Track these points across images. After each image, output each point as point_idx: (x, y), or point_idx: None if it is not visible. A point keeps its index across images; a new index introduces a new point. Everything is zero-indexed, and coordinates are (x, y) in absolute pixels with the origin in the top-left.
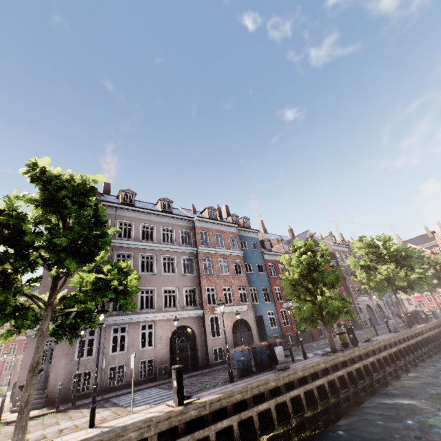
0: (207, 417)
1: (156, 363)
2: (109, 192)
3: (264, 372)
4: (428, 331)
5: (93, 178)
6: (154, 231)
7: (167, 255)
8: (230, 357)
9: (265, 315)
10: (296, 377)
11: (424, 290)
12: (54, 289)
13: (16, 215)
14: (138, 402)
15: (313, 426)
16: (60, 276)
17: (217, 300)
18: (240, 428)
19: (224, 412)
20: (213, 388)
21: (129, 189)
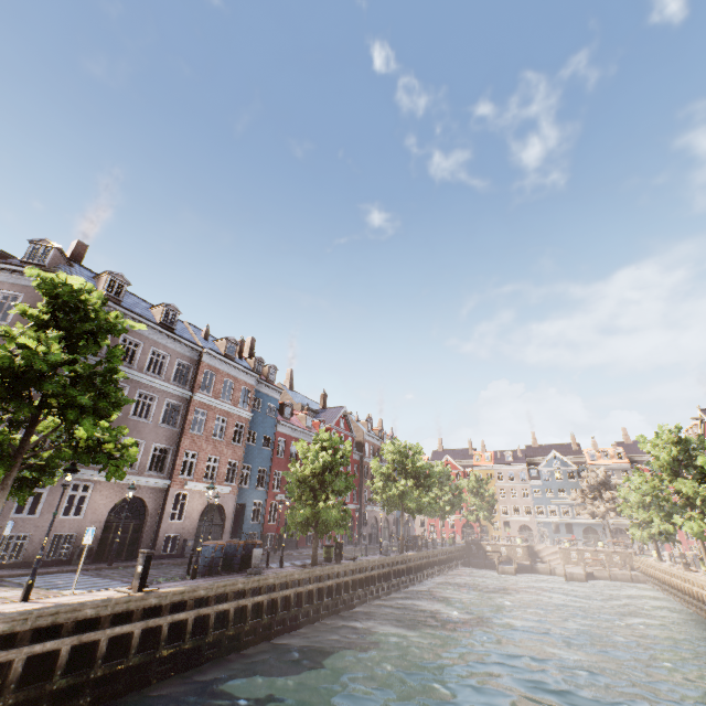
0: (165, 608)
1: (78, 541)
2: (80, 259)
3: (232, 574)
4: (417, 561)
5: (133, 324)
6: (139, 352)
7: (146, 391)
8: (185, 551)
9: (250, 505)
10: (266, 583)
11: (436, 515)
12: (31, 435)
13: (47, 360)
14: (63, 586)
15: (264, 634)
16: (40, 420)
17: (195, 471)
18: (193, 624)
19: (183, 606)
20: (170, 582)
21: (122, 275)
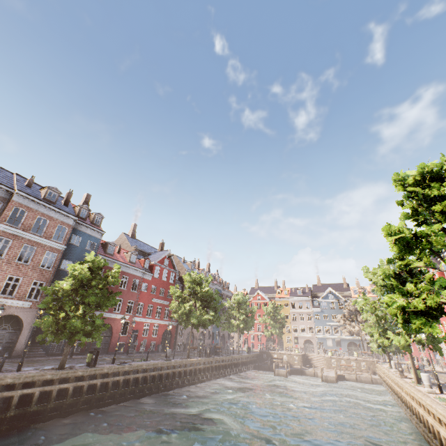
0: None
1: None
2: None
3: None
4: (200, 365)
5: None
6: None
7: None
8: None
9: None
10: None
11: (233, 330)
12: None
13: None
14: None
15: None
16: None
17: None
18: None
19: None
20: None
21: None
